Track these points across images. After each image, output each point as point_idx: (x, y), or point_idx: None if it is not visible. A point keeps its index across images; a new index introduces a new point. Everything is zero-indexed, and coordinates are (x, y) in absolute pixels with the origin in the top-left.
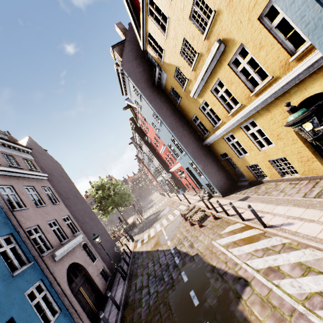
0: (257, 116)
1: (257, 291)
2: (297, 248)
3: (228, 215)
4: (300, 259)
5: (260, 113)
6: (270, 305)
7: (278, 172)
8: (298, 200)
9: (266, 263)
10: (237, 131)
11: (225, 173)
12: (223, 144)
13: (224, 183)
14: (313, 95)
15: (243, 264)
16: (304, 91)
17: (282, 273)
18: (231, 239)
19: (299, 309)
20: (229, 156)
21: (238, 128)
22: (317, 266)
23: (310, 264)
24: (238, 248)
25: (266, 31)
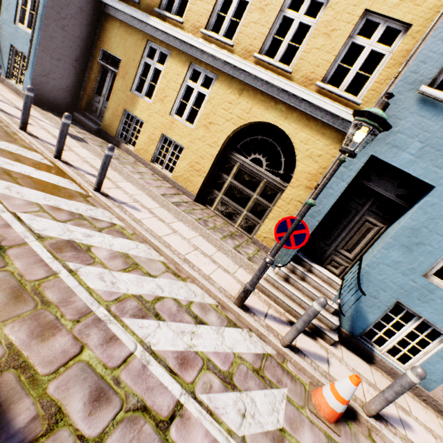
0: (225, 81)
1: (17, 269)
2: (130, 237)
3: (25, 130)
4: (129, 251)
5: (232, 83)
6: (38, 298)
7: (154, 154)
8: (155, 194)
9: (68, 233)
10: (180, 62)
11: (76, 81)
12: (134, 47)
13: (57, 88)
14: (277, 130)
15: (5, 213)
16: (284, 119)
17: (92, 258)
18: (2, 163)
19: (98, 312)
20: (119, 72)
21: (186, 61)
22: (148, 266)
23: (140, 262)
24: (11, 185)
25: (350, 31)
